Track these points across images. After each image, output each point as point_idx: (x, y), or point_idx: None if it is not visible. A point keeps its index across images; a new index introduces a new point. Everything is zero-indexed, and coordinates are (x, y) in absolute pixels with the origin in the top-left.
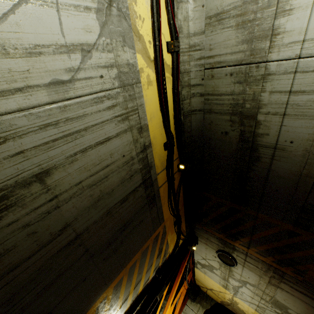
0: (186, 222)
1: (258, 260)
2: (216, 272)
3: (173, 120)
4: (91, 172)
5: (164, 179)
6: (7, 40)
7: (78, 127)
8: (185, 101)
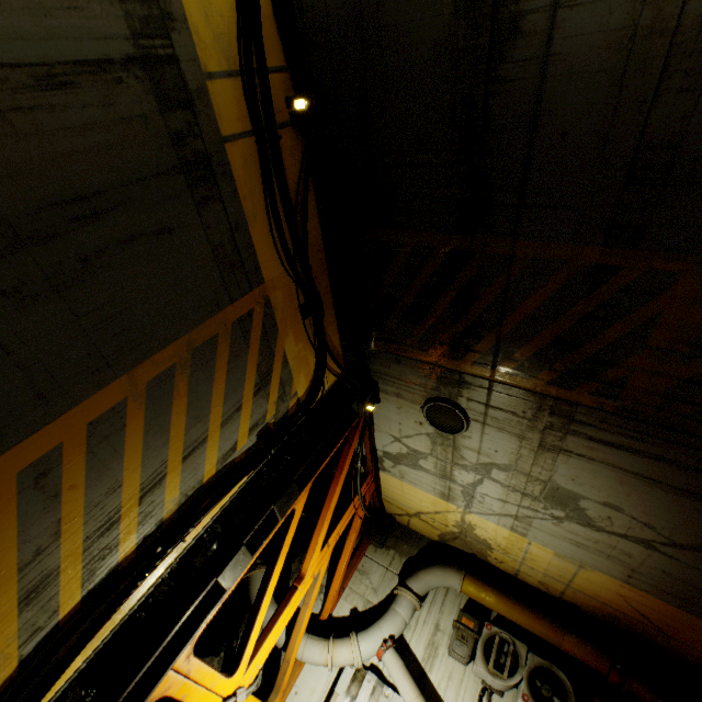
0: (341, 330)
1: (516, 394)
2: (425, 466)
3: None
4: None
5: (239, 118)
6: None
7: None
8: None
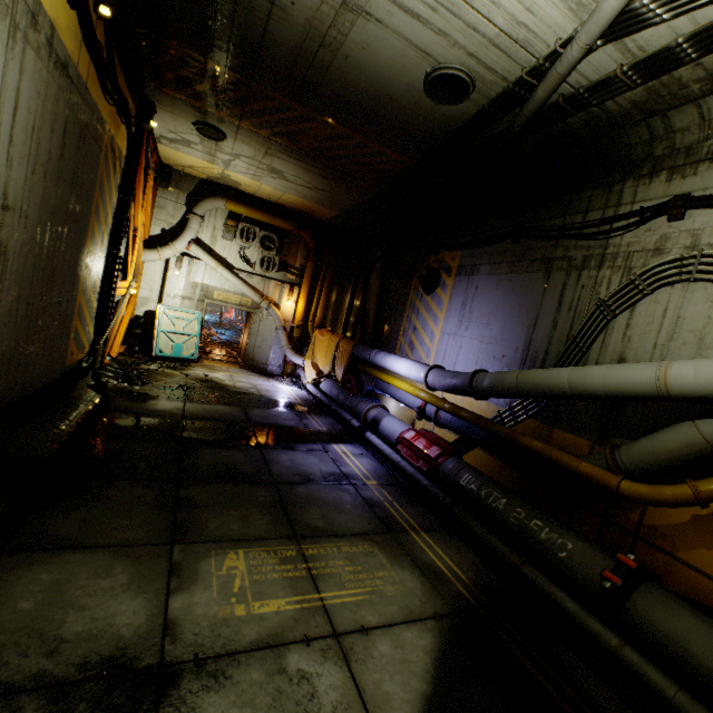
0: (132, 94)
1: (254, 134)
2: (196, 148)
3: None
4: (27, 156)
5: (87, 62)
6: None
7: None
8: None
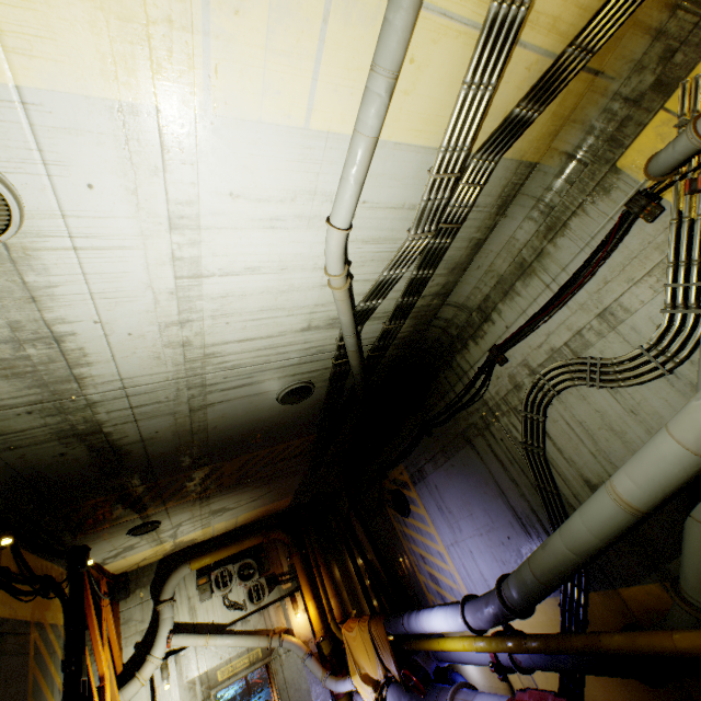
0: (58, 562)
1: (182, 504)
2: (140, 545)
3: None
4: None
5: None
6: None
7: None
8: None
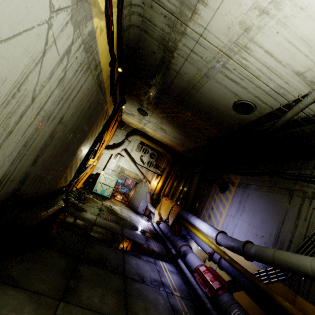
0: (119, 96)
1: (158, 115)
2: (135, 117)
3: (116, 42)
4: (76, 107)
5: (108, 83)
6: (42, 81)
7: (69, 93)
8: (126, 18)
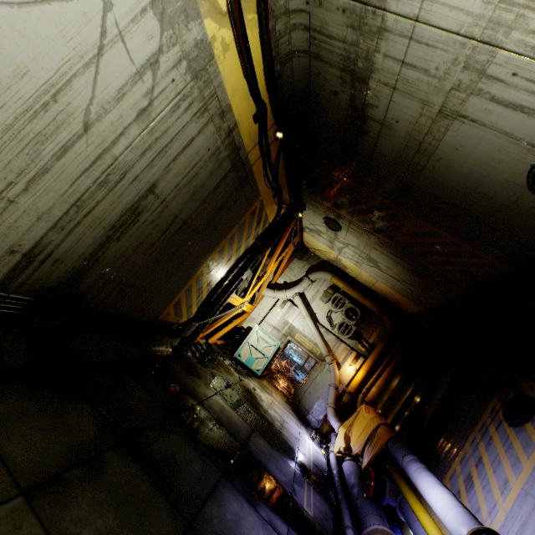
0: (289, 192)
1: (359, 228)
2: (323, 236)
3: (265, 79)
4: (183, 175)
5: (257, 155)
6: (102, 100)
7: (165, 142)
8: (281, 39)
